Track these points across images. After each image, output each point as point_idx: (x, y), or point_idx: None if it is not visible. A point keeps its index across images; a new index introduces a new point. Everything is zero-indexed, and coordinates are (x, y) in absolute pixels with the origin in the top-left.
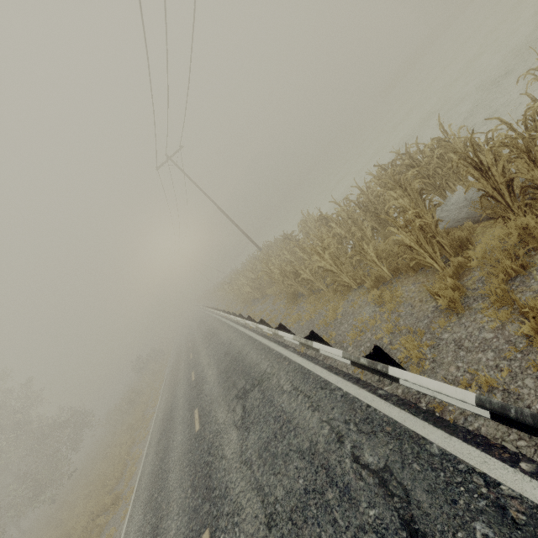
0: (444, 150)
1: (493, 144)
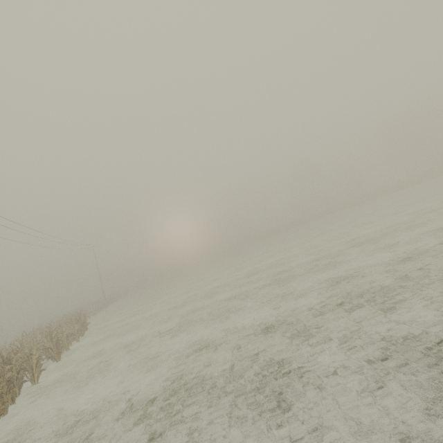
0: None
1: None
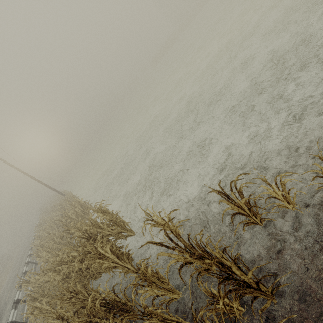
0: (98, 264)
1: (111, 299)
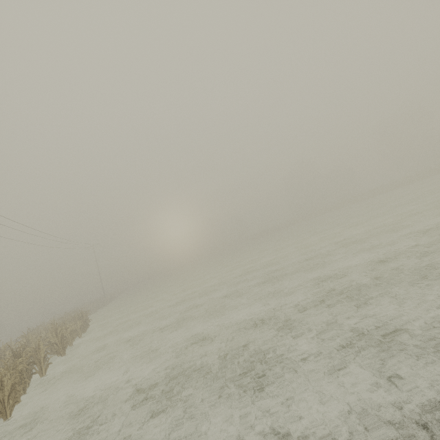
0: None
1: None
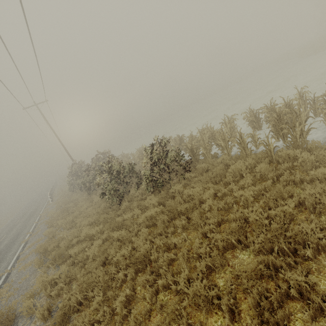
0: None
1: None
